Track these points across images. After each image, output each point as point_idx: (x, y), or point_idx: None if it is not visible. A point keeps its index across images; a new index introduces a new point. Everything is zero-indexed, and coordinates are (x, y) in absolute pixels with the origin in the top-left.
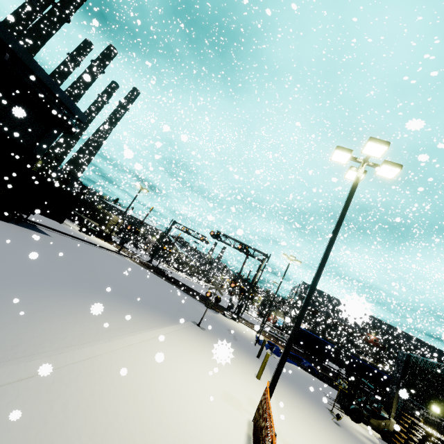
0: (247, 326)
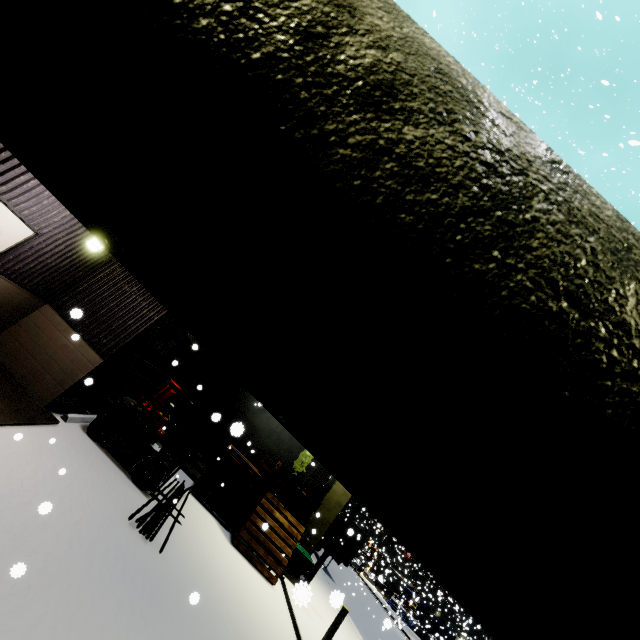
0: (364, 576)
